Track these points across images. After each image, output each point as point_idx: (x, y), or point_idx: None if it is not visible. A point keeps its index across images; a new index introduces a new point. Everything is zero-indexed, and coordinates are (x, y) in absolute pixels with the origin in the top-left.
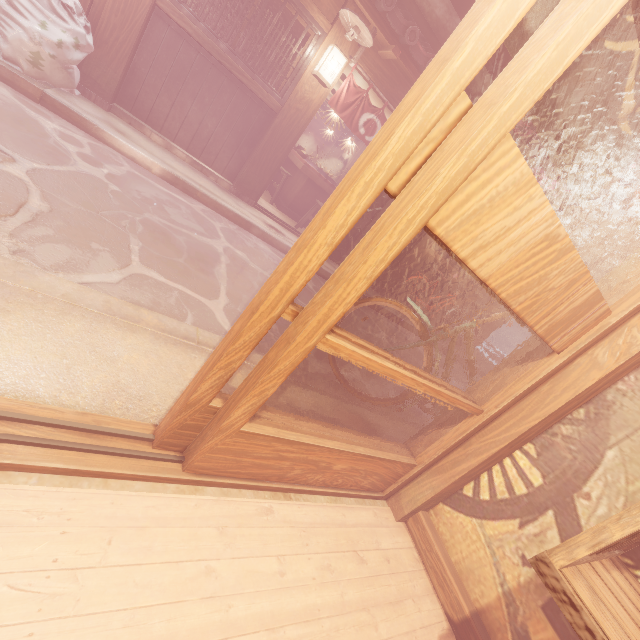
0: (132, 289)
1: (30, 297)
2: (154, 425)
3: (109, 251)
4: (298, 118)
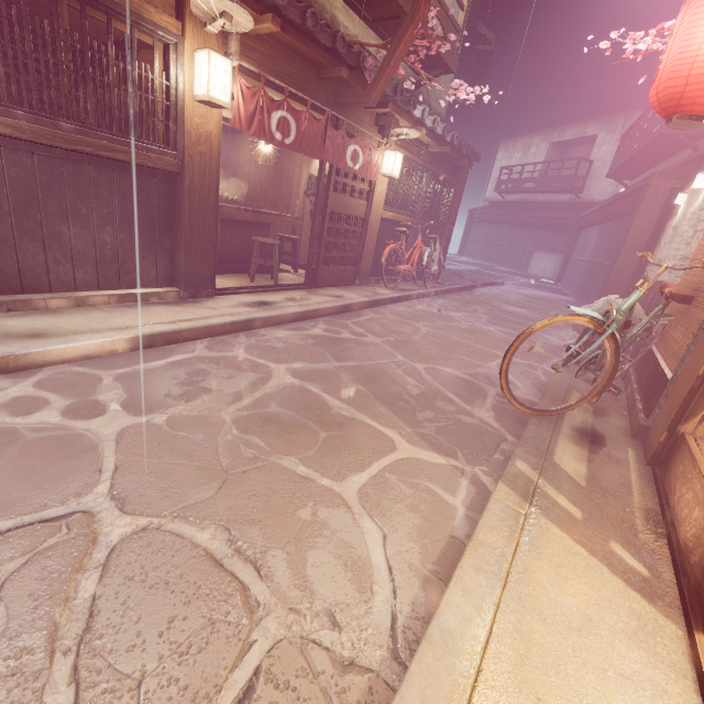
0: (391, 520)
1: (499, 658)
2: (696, 632)
3: (314, 504)
4: (207, 164)
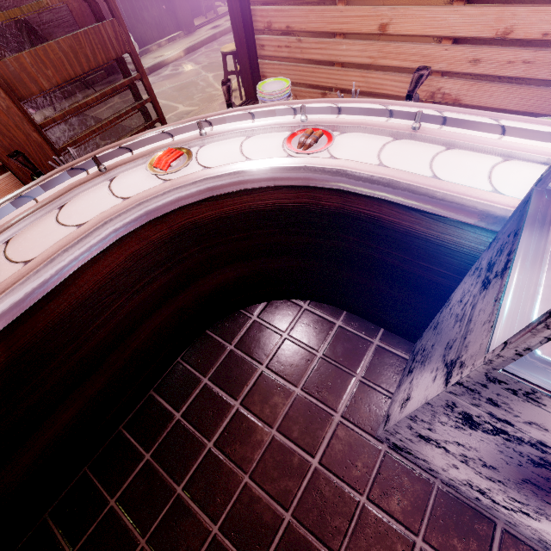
0: None
1: None
2: None
3: None
4: None
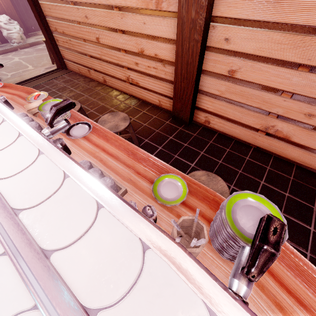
0: None
1: None
2: None
3: None
4: None
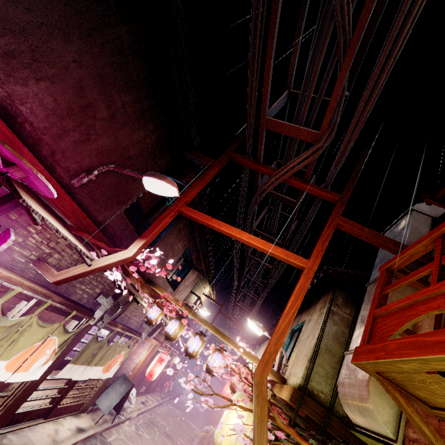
0: None
1: None
2: None
3: None
4: None
